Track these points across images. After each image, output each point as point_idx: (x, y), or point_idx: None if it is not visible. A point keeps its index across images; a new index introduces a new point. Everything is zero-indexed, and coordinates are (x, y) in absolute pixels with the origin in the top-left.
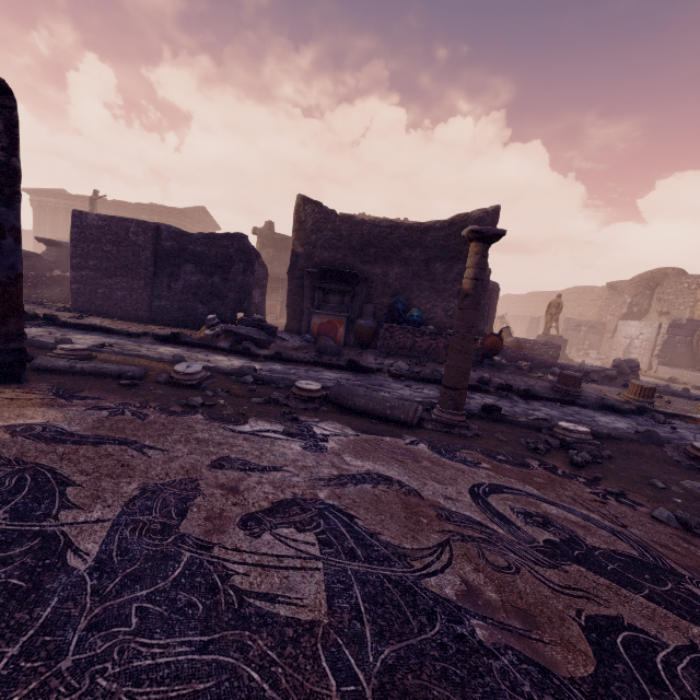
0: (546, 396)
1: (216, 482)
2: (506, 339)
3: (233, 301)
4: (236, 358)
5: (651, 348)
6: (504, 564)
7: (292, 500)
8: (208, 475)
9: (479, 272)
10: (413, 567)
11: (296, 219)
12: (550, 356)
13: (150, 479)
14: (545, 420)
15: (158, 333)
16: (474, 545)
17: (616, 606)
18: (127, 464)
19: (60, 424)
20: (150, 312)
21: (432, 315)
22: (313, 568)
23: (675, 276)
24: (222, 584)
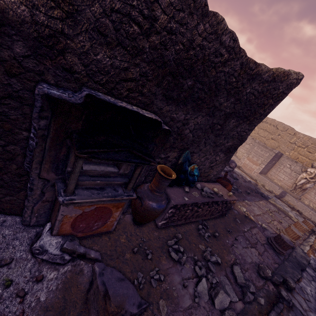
0: (295, 281)
1: None
2: None
3: None
4: None
5: None
6: None
7: None
8: None
9: None
10: None
11: None
12: None
13: None
14: None
15: None
16: None
17: None
18: None
19: None
20: None
21: (201, 167)
22: None
23: None
24: None
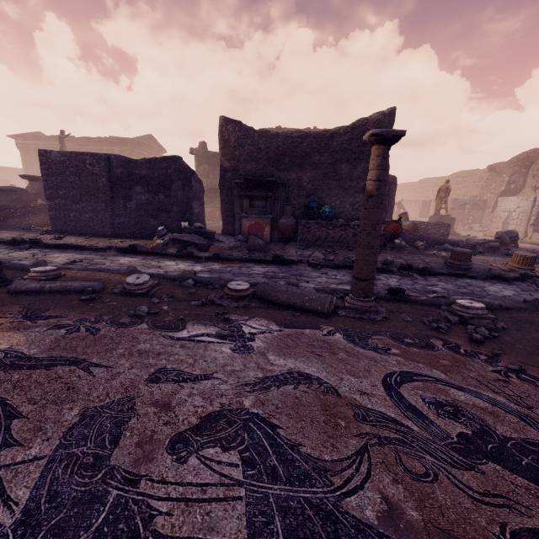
0: (441, 272)
1: (150, 399)
2: (404, 223)
3: (177, 213)
4: (183, 261)
5: (527, 218)
6: (422, 471)
7: (219, 412)
8: (144, 391)
9: (381, 174)
10: (334, 484)
11: (221, 138)
12: (441, 233)
13: (91, 402)
14: (443, 297)
15: (119, 246)
16: (390, 448)
17: (538, 514)
18: (72, 386)
19: (21, 348)
20: (113, 228)
21: (341, 210)
22: (235, 497)
23: None
24: (144, 530)
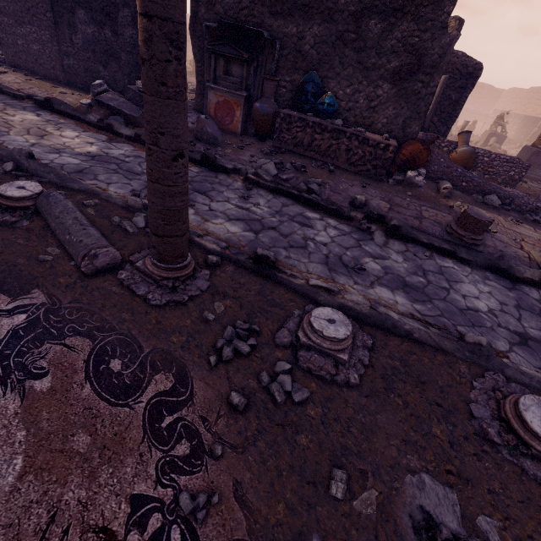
0: (420, 239)
1: None
2: (458, 148)
3: (126, 64)
4: (91, 135)
5: None
6: None
7: None
8: None
9: None
10: None
11: None
12: (509, 177)
13: None
14: (328, 291)
15: (40, 96)
16: None
17: None
18: None
19: None
20: (64, 72)
21: (351, 105)
22: None
23: None
24: None
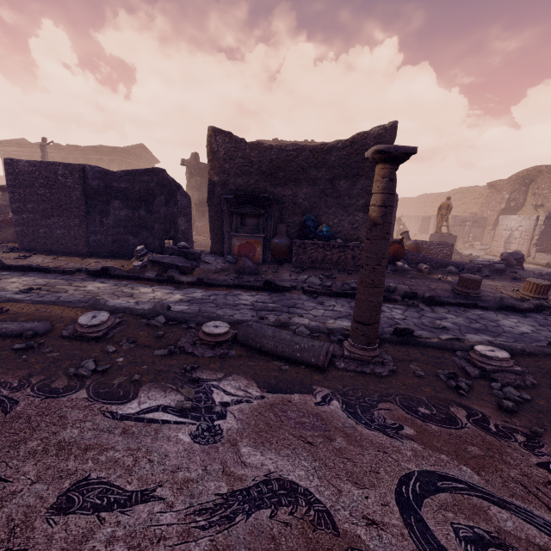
0: (449, 301)
1: None
2: (406, 242)
3: (159, 231)
4: (161, 288)
5: (529, 238)
6: None
7: None
8: (39, 534)
9: (387, 198)
10: None
11: (210, 150)
12: (444, 253)
13: None
14: (457, 340)
15: (90, 268)
16: None
17: None
18: None
19: None
20: (88, 246)
21: (339, 229)
22: None
23: (548, 172)
24: None
